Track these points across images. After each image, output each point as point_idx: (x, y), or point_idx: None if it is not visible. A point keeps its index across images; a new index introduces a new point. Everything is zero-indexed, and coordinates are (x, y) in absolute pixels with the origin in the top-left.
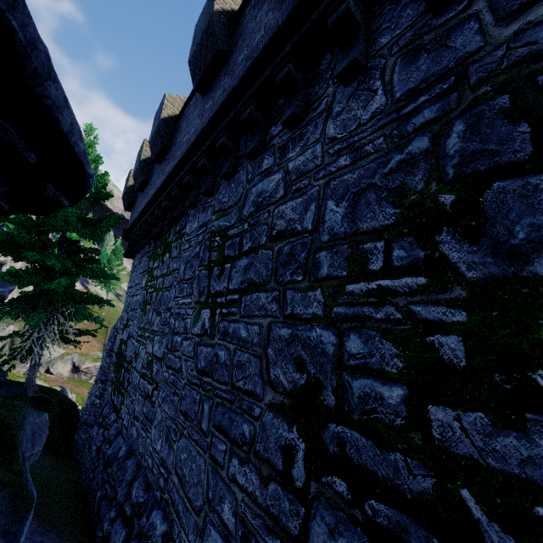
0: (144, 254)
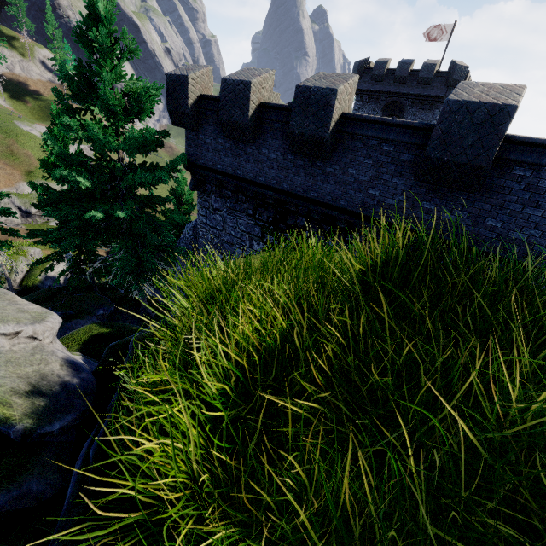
0: (242, 212)
